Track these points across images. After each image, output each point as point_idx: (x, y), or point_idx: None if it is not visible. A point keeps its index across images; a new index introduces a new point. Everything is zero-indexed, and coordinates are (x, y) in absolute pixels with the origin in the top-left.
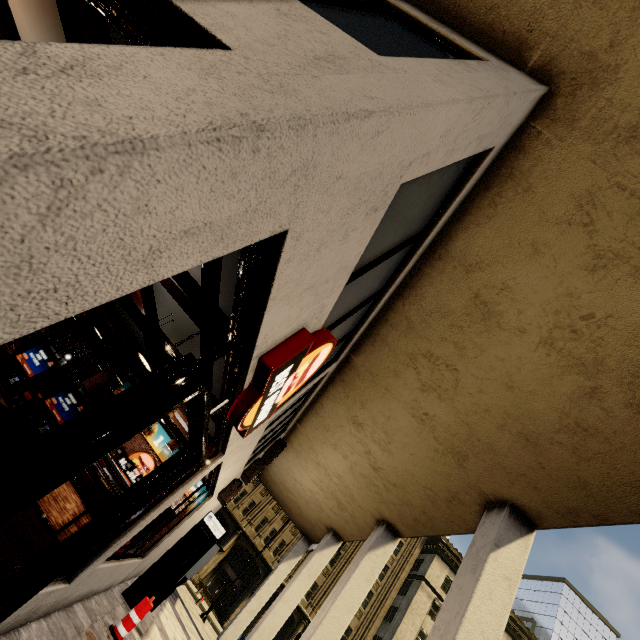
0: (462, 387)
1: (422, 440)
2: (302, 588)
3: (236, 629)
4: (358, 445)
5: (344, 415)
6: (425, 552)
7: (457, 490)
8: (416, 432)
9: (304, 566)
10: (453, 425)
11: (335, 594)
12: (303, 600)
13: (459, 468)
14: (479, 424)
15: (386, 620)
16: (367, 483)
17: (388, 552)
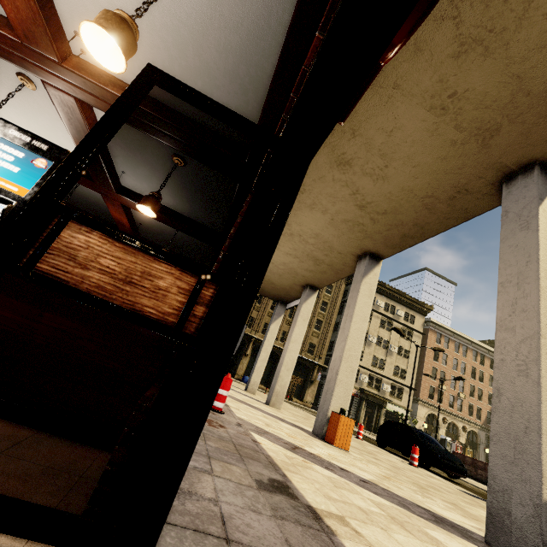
0: (536, 8)
1: (435, 139)
2: (302, 329)
3: (258, 373)
4: (342, 190)
5: (326, 161)
6: (347, 285)
7: (467, 181)
8: (429, 132)
9: (297, 316)
10: (493, 91)
11: (349, 316)
12: (279, 343)
13: (480, 151)
14: (540, 66)
15: (333, 331)
16: (350, 227)
17: (377, 273)
